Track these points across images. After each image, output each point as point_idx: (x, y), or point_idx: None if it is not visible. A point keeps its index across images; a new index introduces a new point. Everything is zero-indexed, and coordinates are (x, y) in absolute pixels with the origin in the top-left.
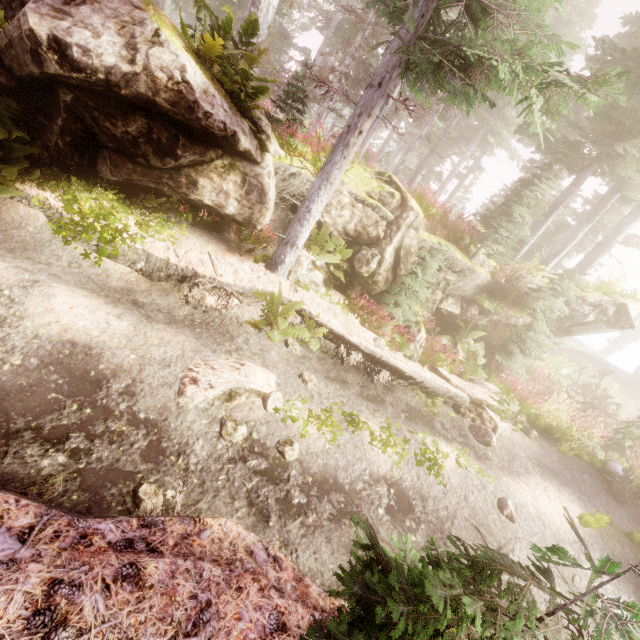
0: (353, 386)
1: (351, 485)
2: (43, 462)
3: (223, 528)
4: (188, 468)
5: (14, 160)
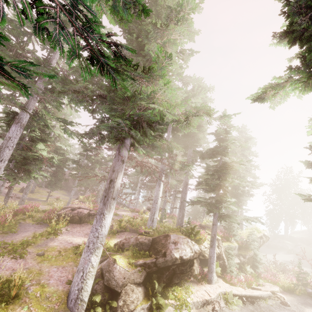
0: (255, 311)
1: None
2: None
3: None
4: None
5: (161, 294)
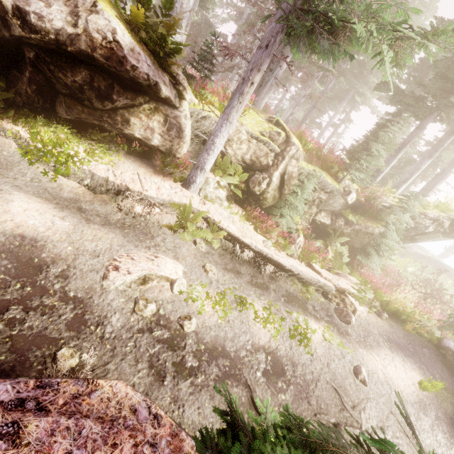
0: (245, 276)
1: (236, 352)
2: None
3: (113, 389)
4: (104, 336)
5: None
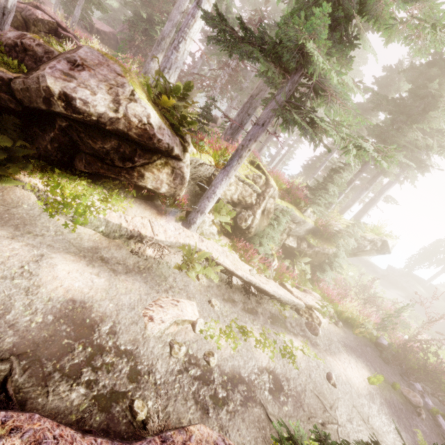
0: (239, 303)
1: (248, 377)
2: (72, 395)
3: (200, 431)
4: (156, 382)
5: (15, 159)
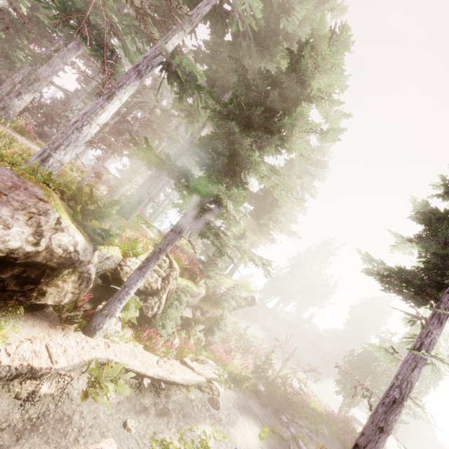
0: (150, 408)
1: None
2: None
3: None
4: None
5: None
